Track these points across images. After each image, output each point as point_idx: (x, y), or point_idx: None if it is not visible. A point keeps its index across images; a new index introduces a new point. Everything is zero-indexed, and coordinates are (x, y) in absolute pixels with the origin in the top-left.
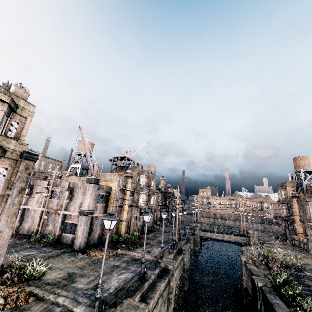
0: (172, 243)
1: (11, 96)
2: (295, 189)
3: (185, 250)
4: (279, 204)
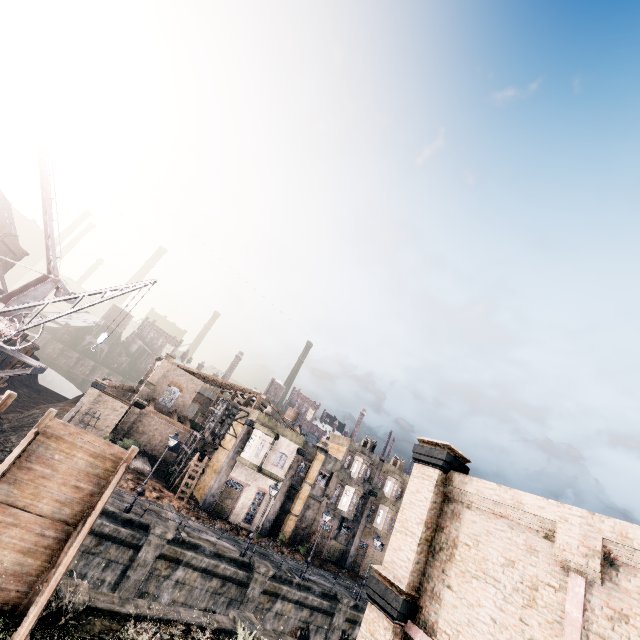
0: None
1: (401, 473)
2: None
3: None
4: None
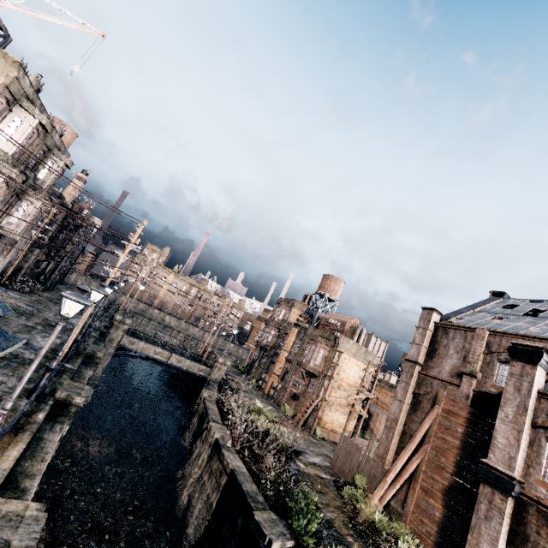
0: (45, 380)
1: None
2: (304, 316)
3: (79, 406)
4: (268, 325)
